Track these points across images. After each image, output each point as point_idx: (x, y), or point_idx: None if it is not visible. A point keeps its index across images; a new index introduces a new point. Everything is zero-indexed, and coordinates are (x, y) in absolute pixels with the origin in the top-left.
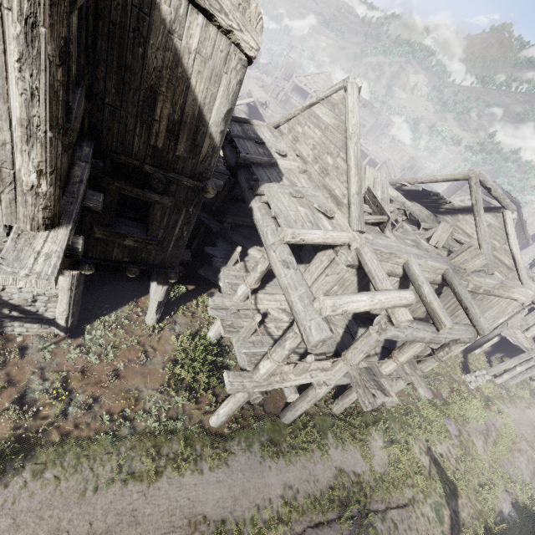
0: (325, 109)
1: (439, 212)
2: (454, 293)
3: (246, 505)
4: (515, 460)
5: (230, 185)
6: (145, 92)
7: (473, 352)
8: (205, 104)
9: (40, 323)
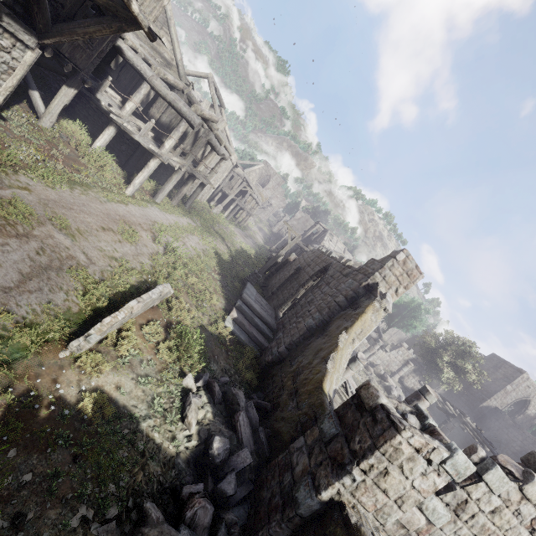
0: None
1: None
2: None
3: (165, 222)
4: (237, 239)
5: None
6: None
7: (211, 204)
8: None
9: None
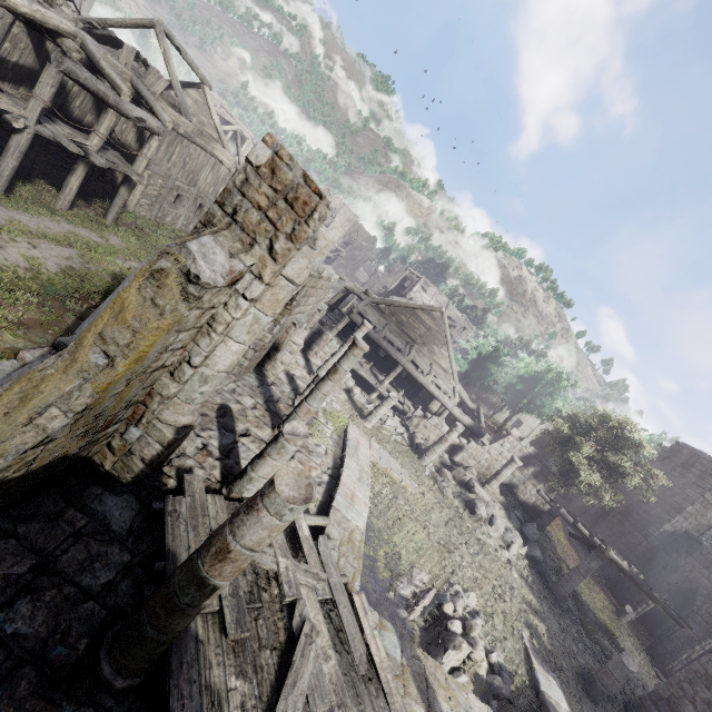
0: None
1: None
2: (142, 98)
3: None
4: None
5: None
6: None
7: None
8: None
9: None
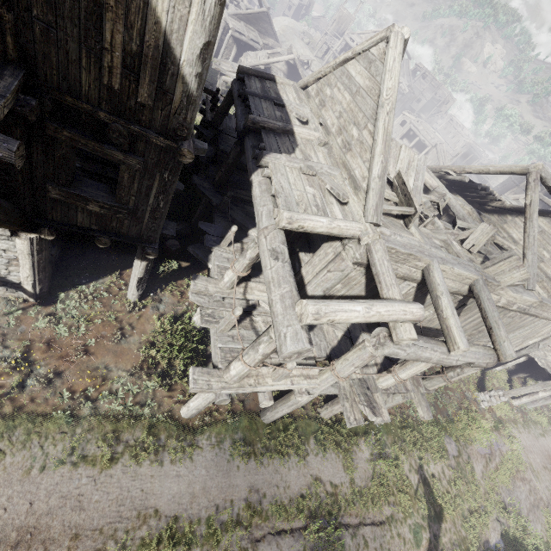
0: (360, 66)
1: (485, 210)
2: (479, 309)
3: (204, 504)
4: (515, 489)
5: (236, 153)
6: (86, 4)
7: (494, 368)
8: (172, 31)
9: (5, 286)
